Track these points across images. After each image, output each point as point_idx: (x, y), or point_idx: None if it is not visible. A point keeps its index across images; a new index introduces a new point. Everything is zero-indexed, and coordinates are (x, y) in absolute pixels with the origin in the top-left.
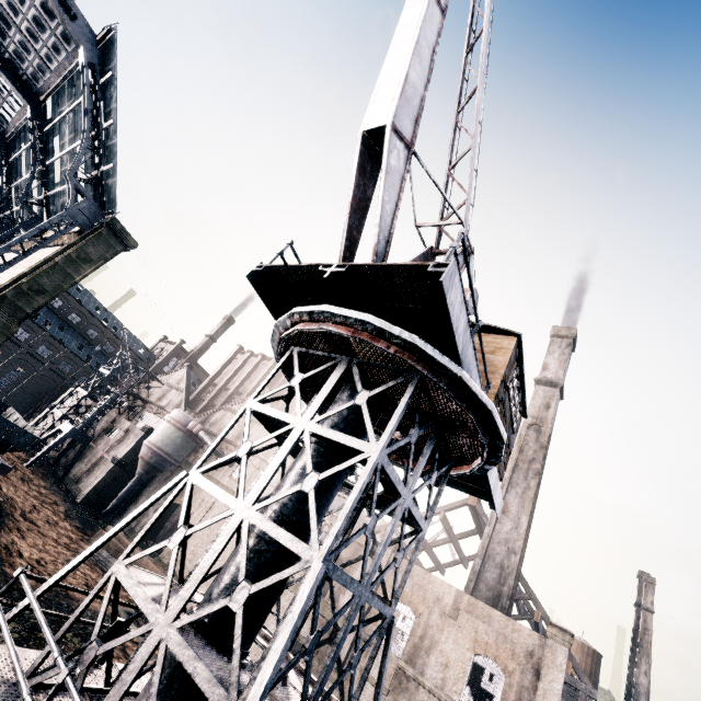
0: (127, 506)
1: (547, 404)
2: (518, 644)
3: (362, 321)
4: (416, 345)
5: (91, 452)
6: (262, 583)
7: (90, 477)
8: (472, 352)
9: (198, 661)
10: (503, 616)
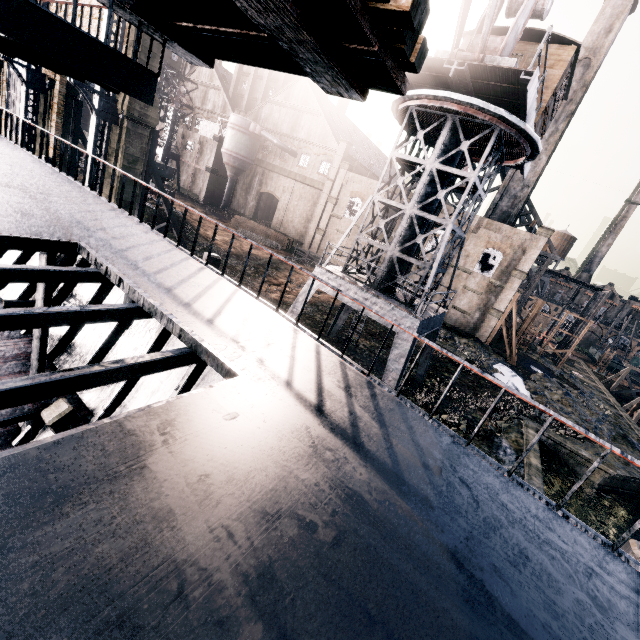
0: (230, 200)
1: (609, 28)
2: (515, 240)
3: (471, 104)
4: (502, 116)
5: (184, 166)
6: (427, 234)
7: (196, 185)
8: (535, 104)
9: (410, 258)
10: (509, 227)
